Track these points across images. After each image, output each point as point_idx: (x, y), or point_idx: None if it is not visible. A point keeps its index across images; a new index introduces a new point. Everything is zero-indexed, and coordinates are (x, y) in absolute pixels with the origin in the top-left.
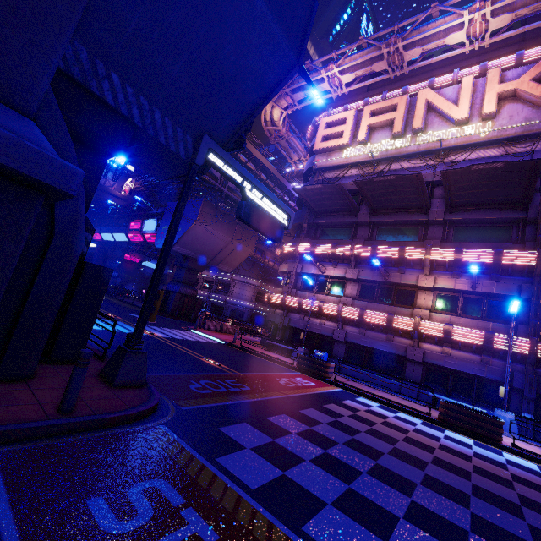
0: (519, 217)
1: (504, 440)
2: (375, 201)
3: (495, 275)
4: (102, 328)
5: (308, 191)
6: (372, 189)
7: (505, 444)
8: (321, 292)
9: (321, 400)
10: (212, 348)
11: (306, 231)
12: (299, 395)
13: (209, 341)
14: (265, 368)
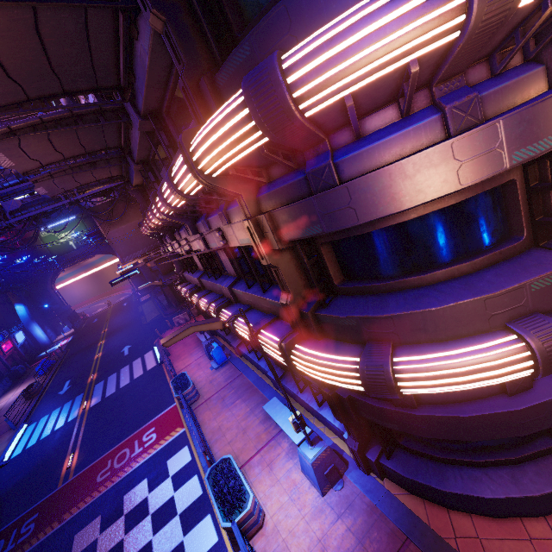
0: (154, 33)
1: (272, 522)
2: (93, 147)
3: (219, 211)
4: (39, 438)
5: (57, 189)
6: (50, 157)
7: (252, 544)
8: (194, 268)
9: (96, 510)
10: (123, 399)
11: (138, 201)
12: (80, 511)
13: (147, 368)
14: (130, 427)
